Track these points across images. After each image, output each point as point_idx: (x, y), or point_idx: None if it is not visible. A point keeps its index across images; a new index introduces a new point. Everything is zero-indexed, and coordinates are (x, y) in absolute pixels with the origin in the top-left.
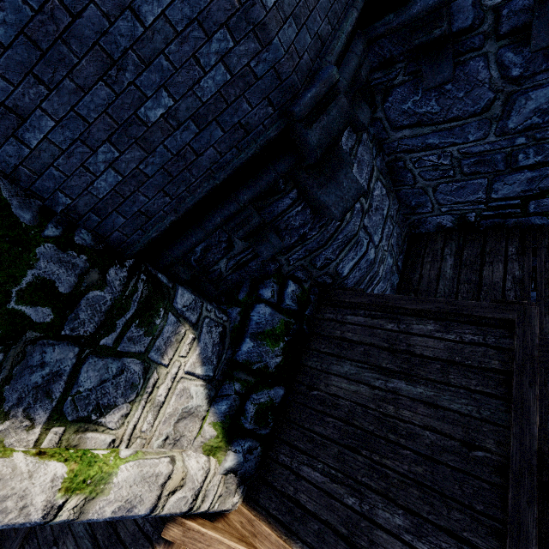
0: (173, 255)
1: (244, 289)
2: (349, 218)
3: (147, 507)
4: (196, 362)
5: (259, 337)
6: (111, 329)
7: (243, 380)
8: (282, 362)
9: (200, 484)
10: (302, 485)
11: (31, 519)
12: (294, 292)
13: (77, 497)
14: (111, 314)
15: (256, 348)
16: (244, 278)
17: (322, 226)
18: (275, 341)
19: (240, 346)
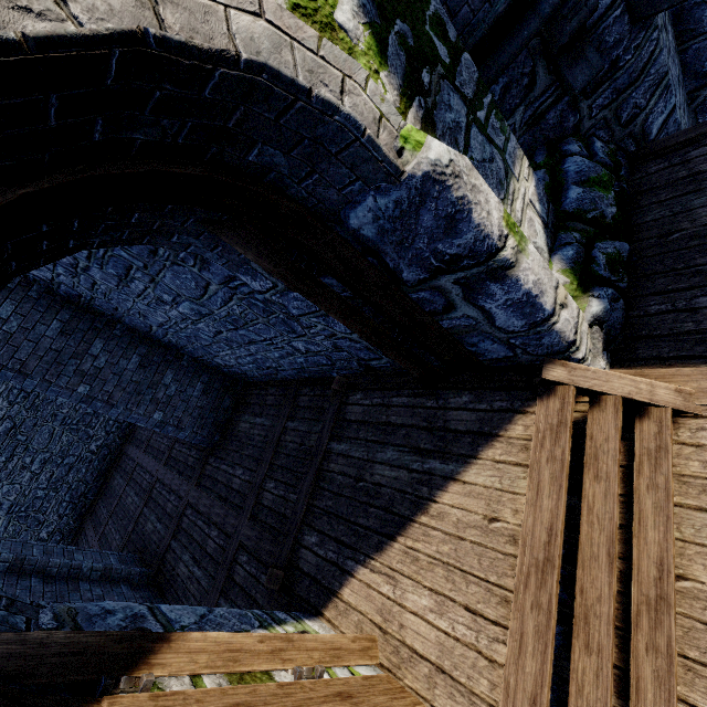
0: (499, 62)
1: (541, 153)
2: (661, 44)
3: (549, 303)
4: (534, 194)
5: (585, 185)
6: (480, 106)
7: (579, 230)
8: (616, 216)
9: (576, 318)
10: (705, 314)
11: (493, 231)
12: (603, 148)
13: (512, 240)
14: (478, 88)
15: (586, 194)
16: (536, 142)
17: (636, 49)
18: (605, 190)
19: (565, 195)
